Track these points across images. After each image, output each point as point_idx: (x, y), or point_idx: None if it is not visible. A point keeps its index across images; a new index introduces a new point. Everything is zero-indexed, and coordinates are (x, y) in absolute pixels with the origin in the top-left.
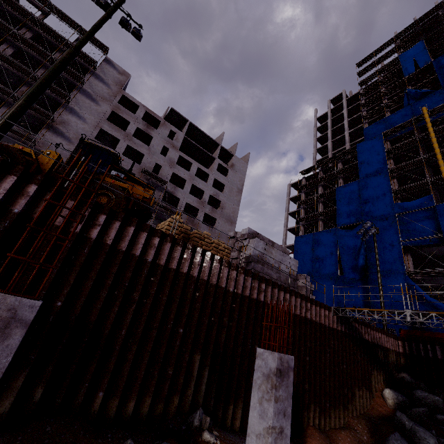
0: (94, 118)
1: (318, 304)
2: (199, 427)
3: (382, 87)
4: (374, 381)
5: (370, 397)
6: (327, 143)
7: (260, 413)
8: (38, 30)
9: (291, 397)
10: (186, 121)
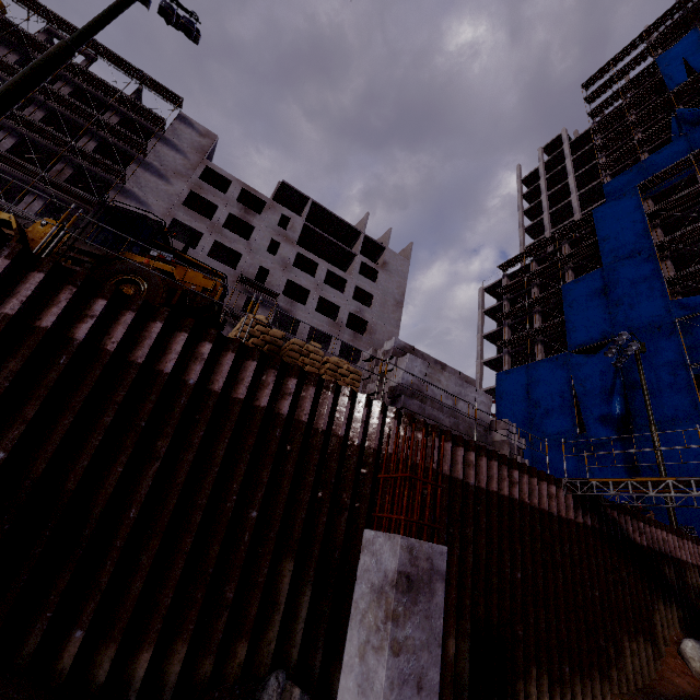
0: (163, 204)
1: (535, 473)
2: None
3: (631, 115)
4: (661, 623)
5: (655, 656)
6: (541, 216)
7: (360, 680)
8: (80, 83)
9: (438, 644)
10: (306, 199)
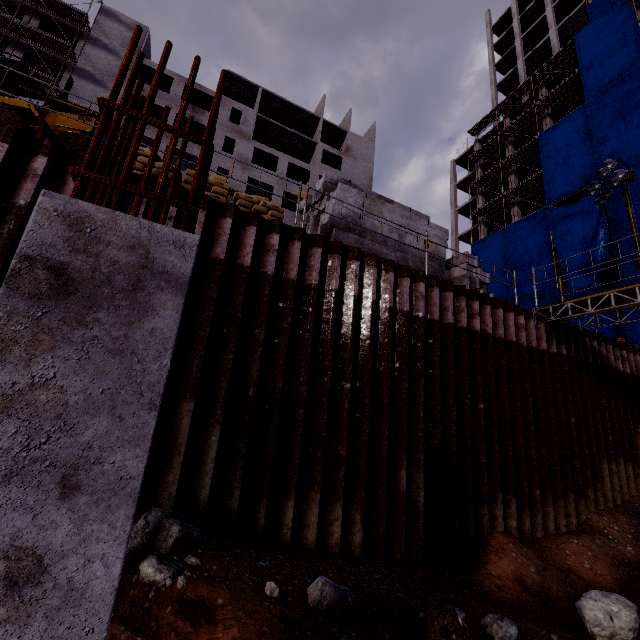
0: None
1: (500, 303)
2: (143, 548)
3: None
4: None
5: (636, 475)
6: (515, 66)
7: None
8: None
9: (148, 405)
10: (256, 88)
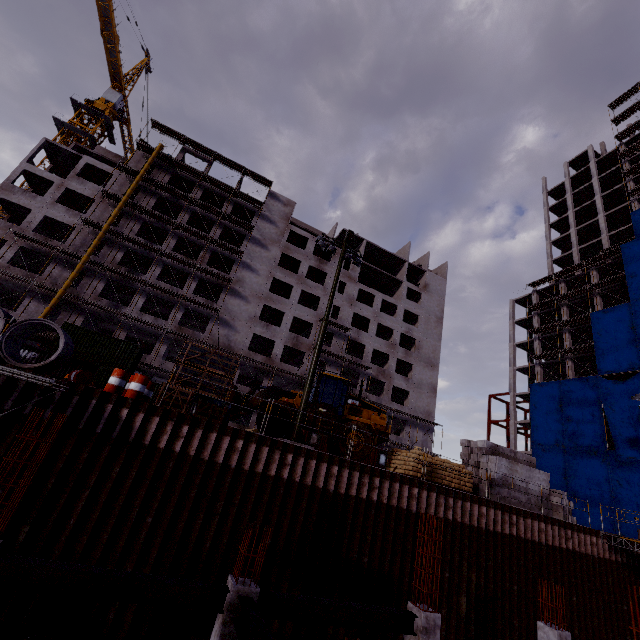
0: (266, 268)
1: (581, 529)
2: None
3: None
4: None
5: None
6: (568, 232)
7: None
8: (206, 185)
9: None
10: (361, 240)
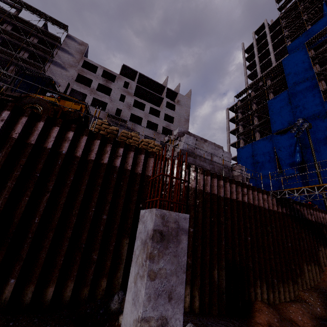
0: (66, 82)
1: (255, 189)
2: (117, 310)
3: (301, 6)
4: (322, 256)
5: (320, 271)
6: (255, 68)
7: (133, 296)
8: (15, 23)
9: (183, 271)
10: (136, 72)
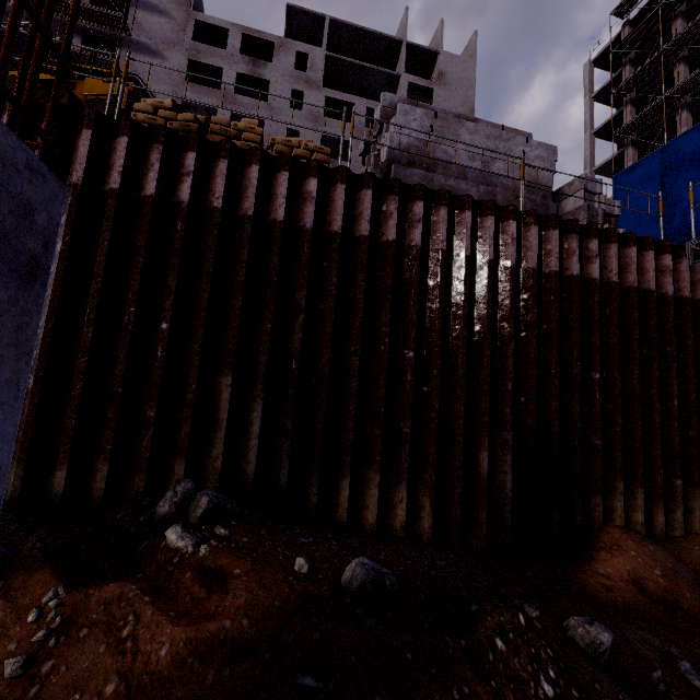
0: (167, 88)
1: (632, 240)
2: (172, 517)
3: None
4: None
5: None
6: None
7: None
8: None
9: None
10: (321, 20)
